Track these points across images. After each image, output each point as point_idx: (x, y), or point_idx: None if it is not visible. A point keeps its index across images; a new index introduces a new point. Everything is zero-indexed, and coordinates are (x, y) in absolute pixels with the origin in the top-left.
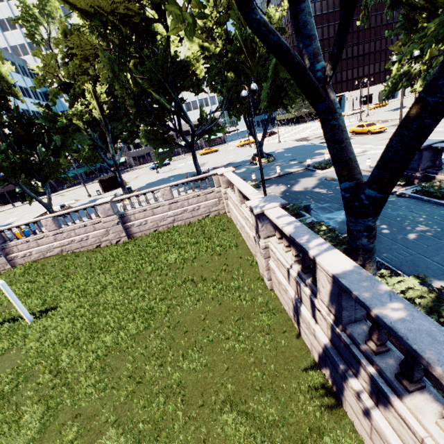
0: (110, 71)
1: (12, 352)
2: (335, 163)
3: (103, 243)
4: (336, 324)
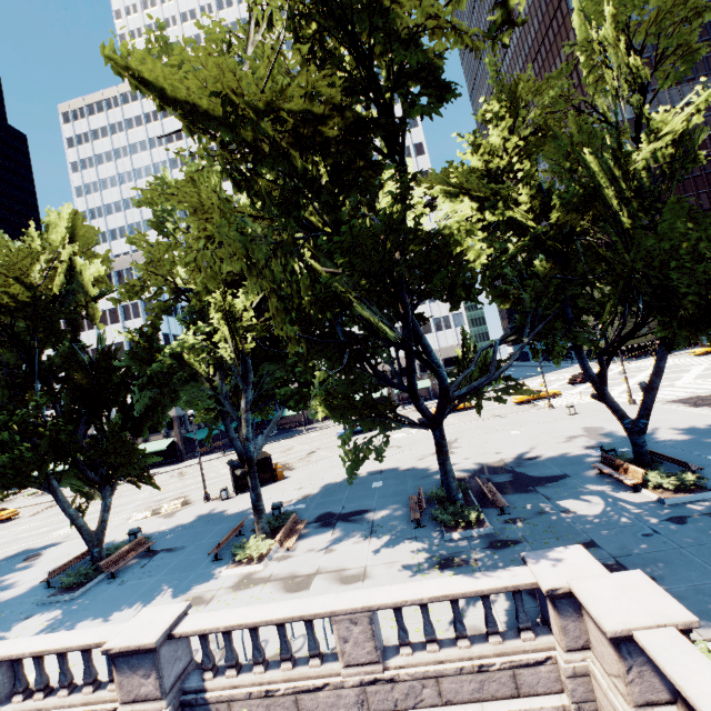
0: (243, 252)
1: None
2: None
3: None
4: None
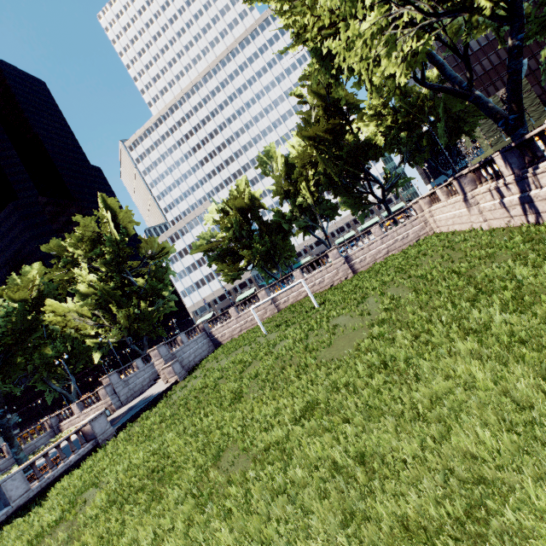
0: (324, 163)
1: (318, 313)
2: (490, 118)
3: (335, 283)
4: (514, 177)
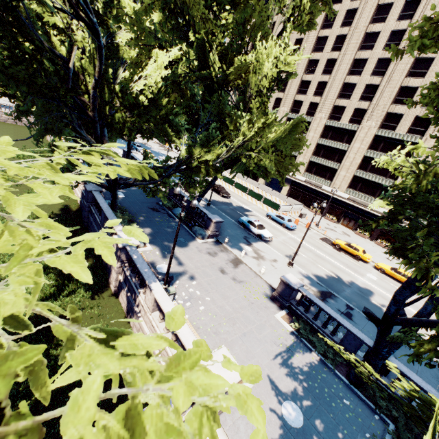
0: None
1: None
2: None
3: None
4: None
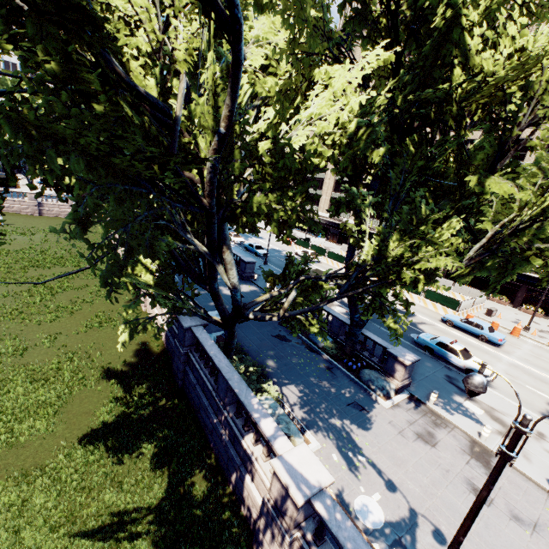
0: None
1: (2, 228)
2: None
3: (22, 213)
4: None
